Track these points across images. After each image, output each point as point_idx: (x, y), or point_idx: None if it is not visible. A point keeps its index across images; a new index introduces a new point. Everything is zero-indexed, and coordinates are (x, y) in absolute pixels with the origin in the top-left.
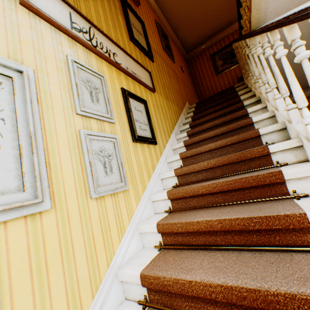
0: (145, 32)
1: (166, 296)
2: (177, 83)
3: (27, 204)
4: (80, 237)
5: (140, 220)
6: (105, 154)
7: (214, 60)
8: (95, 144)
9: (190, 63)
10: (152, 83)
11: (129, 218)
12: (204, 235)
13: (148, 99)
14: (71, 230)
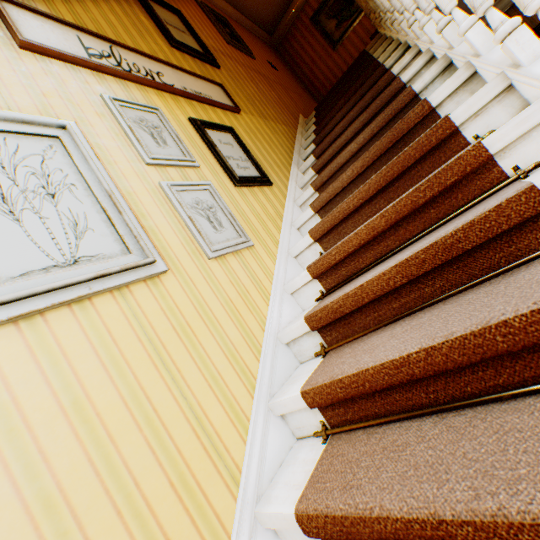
0: (189, 26)
1: (344, 327)
2: (271, 90)
3: (141, 264)
4: (215, 300)
5: (286, 281)
6: (204, 207)
7: (320, 26)
8: (186, 197)
9: (282, 50)
10: (231, 100)
11: (269, 280)
12: (370, 248)
13: (234, 125)
14: (201, 293)
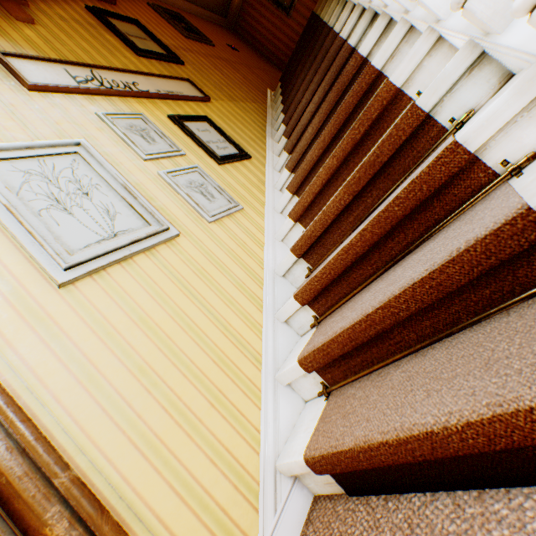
0: (148, 32)
1: (320, 249)
2: (235, 72)
3: (160, 231)
4: (220, 251)
5: (276, 232)
6: (196, 185)
7: None
8: (181, 180)
9: (239, 29)
10: (200, 91)
11: (261, 233)
12: (332, 186)
13: (208, 113)
14: (208, 248)
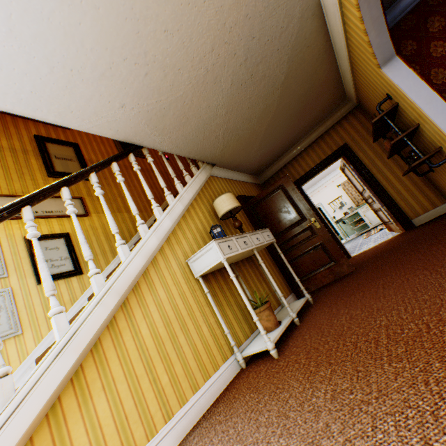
0: (79, 153)
1: None
2: (147, 181)
3: None
4: None
5: None
6: None
7: None
8: None
9: None
10: (85, 208)
11: (21, 360)
12: None
13: None
14: None
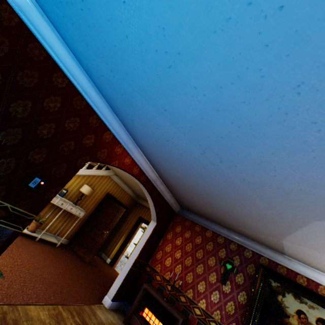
0: None
1: None
2: None
3: None
4: None
5: None
6: None
7: None
8: None
9: None
10: None
11: None
12: None
13: None
14: None
